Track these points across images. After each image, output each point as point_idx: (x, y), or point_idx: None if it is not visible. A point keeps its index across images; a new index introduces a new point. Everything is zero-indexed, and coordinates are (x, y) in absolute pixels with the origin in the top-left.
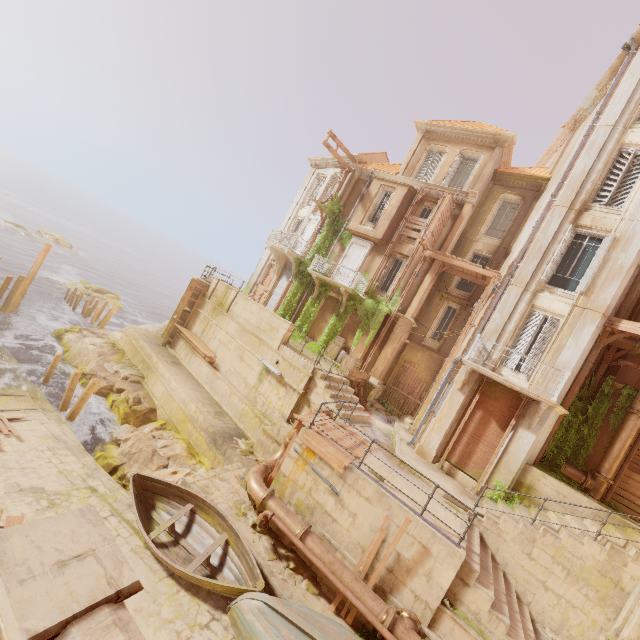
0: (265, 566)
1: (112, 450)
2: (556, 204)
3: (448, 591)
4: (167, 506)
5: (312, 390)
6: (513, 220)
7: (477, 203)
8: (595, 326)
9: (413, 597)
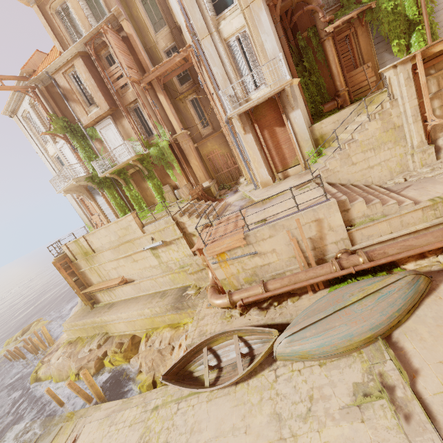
0: (267, 321)
1: (141, 378)
2: None
3: (344, 223)
4: (196, 364)
5: (185, 227)
6: (158, 3)
7: (127, 16)
8: (264, 10)
9: (334, 245)
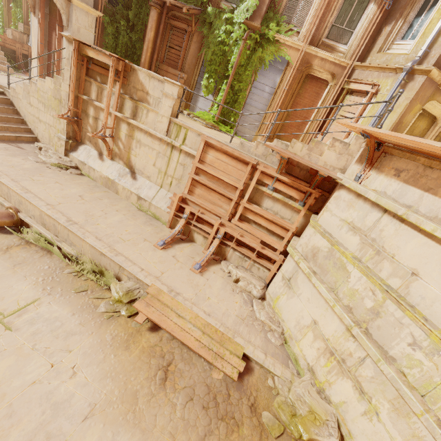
0: None
1: None
2: None
3: None
4: None
5: None
6: None
7: None
8: None
9: None
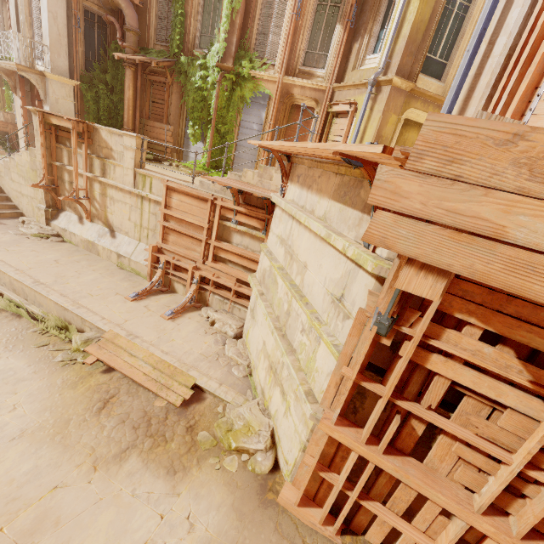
0: None
1: None
2: None
3: None
4: None
5: None
6: None
7: None
8: None
9: None
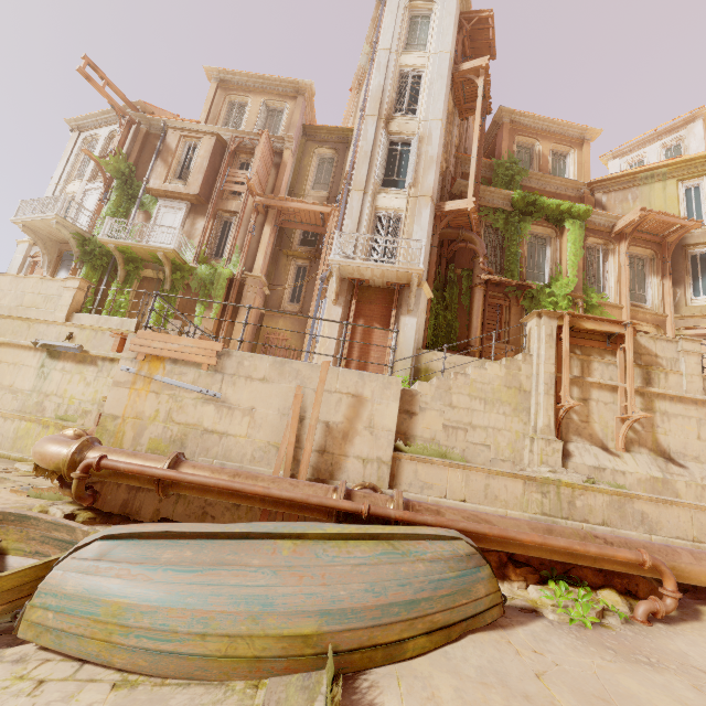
0: None
1: None
2: (367, 114)
3: (397, 435)
4: None
5: None
6: (334, 171)
7: (296, 158)
8: (429, 209)
9: (361, 464)
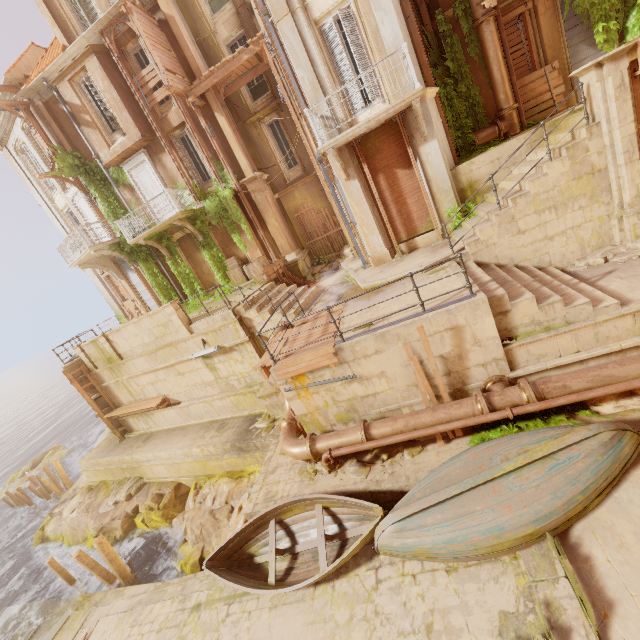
0: (369, 485)
1: (185, 551)
2: None
3: (499, 333)
4: (259, 543)
5: (253, 327)
6: None
7: None
8: None
9: (482, 368)
